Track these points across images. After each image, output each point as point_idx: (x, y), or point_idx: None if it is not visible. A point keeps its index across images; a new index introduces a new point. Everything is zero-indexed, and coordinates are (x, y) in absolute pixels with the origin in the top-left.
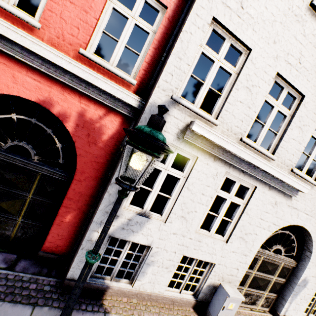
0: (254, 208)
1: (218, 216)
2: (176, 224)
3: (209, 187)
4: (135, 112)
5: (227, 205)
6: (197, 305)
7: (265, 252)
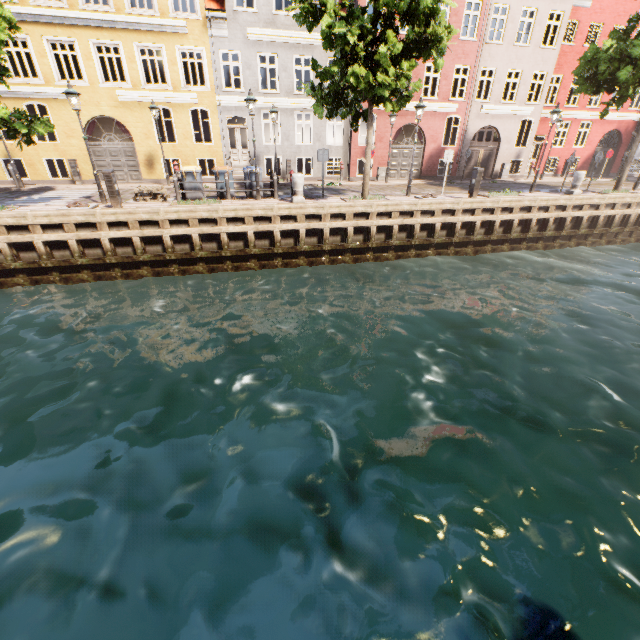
0: None
1: None
2: None
3: None
4: (639, 119)
5: None
6: None
7: None
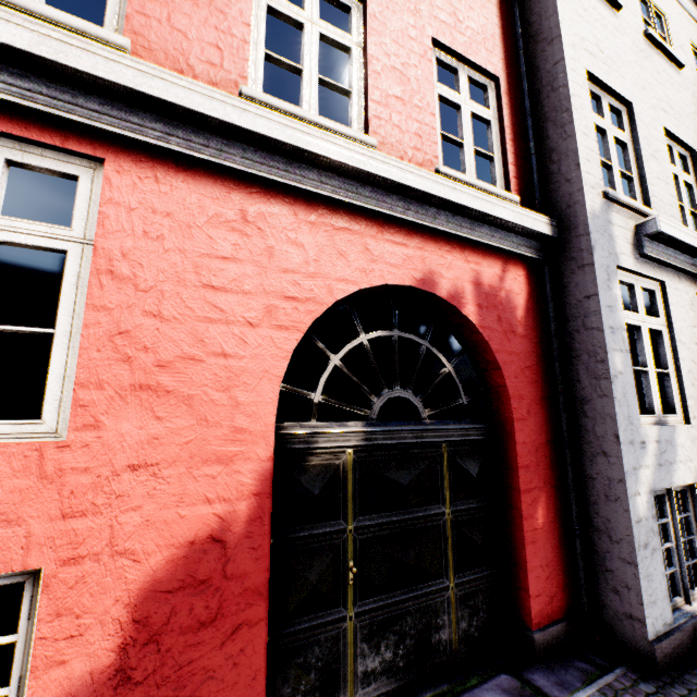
0: None
1: None
2: None
3: (695, 328)
4: (540, 249)
5: None
6: None
7: None
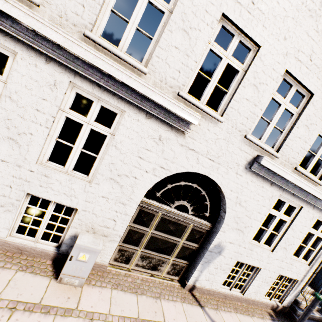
0: (126, 141)
1: (74, 146)
2: (2, 148)
3: (46, 101)
4: None
5: (86, 133)
6: (59, 258)
7: (162, 207)
